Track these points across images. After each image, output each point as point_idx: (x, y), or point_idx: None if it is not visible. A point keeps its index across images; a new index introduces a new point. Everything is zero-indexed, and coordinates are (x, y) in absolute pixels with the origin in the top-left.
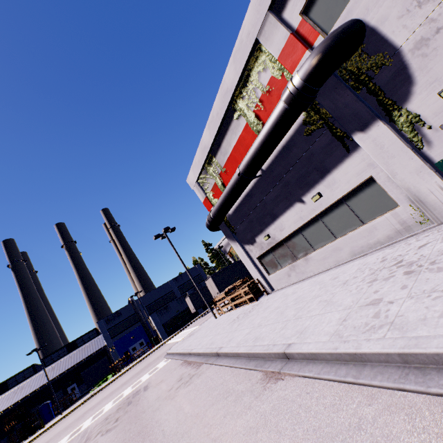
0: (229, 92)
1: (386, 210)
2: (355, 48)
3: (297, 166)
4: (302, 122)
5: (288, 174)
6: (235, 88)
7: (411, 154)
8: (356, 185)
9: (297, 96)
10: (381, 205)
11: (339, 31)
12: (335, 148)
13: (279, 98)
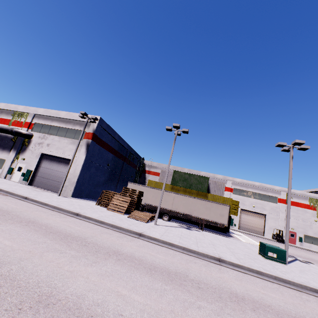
0: (17, 109)
1: (0, 168)
2: (27, 138)
3: (3, 142)
4: (14, 136)
5: (0, 141)
6: (19, 111)
7: (11, 162)
8: (3, 158)
9: (11, 132)
10: (1, 167)
11: (27, 133)
12: (10, 148)
13: (19, 127)
